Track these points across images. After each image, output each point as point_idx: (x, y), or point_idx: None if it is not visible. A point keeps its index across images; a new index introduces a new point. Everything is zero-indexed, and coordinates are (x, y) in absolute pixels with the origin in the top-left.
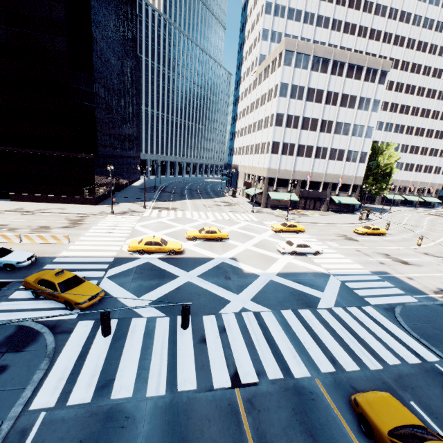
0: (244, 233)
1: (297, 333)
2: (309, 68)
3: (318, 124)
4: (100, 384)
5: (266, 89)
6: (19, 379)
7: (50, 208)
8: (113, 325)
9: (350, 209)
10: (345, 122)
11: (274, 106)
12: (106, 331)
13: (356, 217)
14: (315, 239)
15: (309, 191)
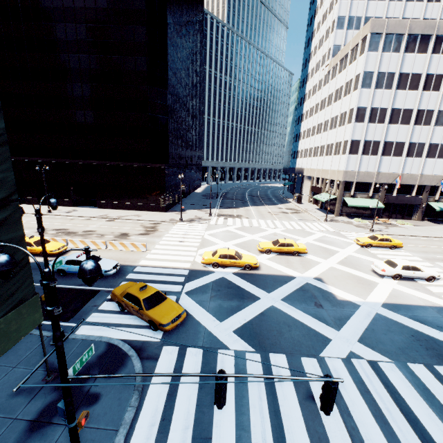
0: (323, 247)
1: None
2: (401, 50)
3: (411, 116)
4: (194, 442)
5: (343, 82)
6: (111, 416)
7: (128, 215)
8: (198, 356)
9: None
10: None
11: (354, 99)
12: (221, 402)
13: None
14: (420, 258)
15: (398, 196)
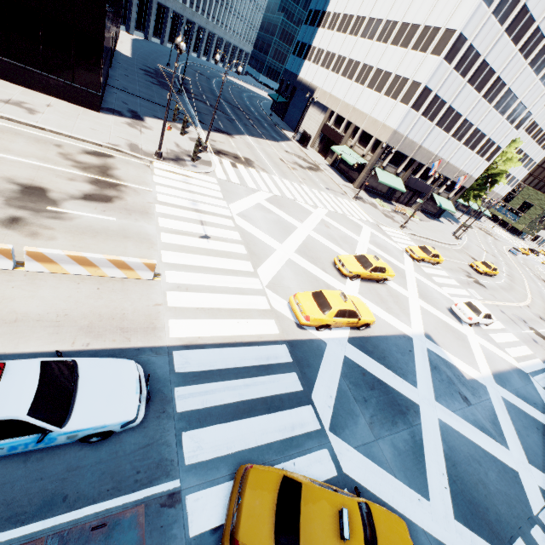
0: (387, 259)
1: None
2: None
3: (489, 82)
4: None
5: None
6: None
7: None
8: None
9: (438, 214)
10: (515, 94)
11: (463, 14)
12: None
13: (447, 229)
14: (457, 283)
15: (418, 180)
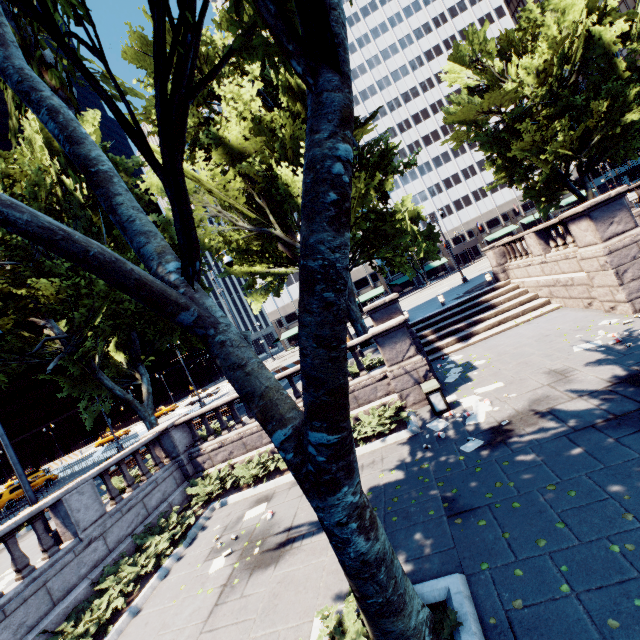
0: None
1: (87, 462)
2: None
3: None
4: None
5: None
6: None
7: None
8: None
9: None
10: None
11: None
12: None
13: None
14: None
15: None
